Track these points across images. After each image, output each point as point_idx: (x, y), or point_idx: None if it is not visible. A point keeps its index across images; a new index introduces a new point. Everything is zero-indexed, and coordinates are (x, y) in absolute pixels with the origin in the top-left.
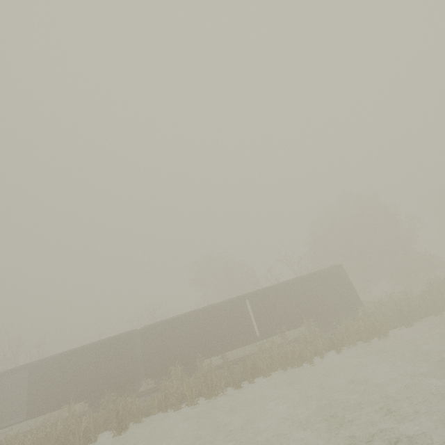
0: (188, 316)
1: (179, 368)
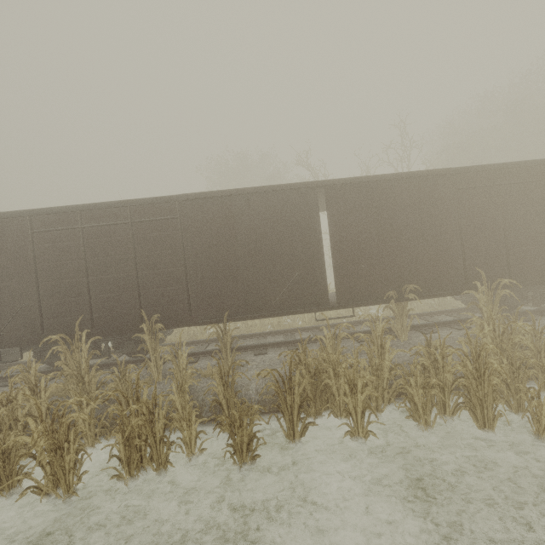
0: (134, 207)
1: (84, 342)
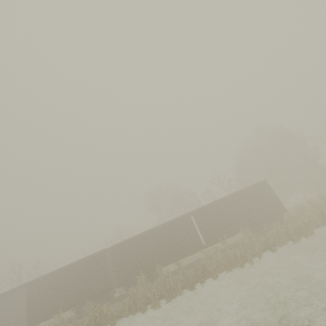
0: (146, 234)
1: (143, 277)
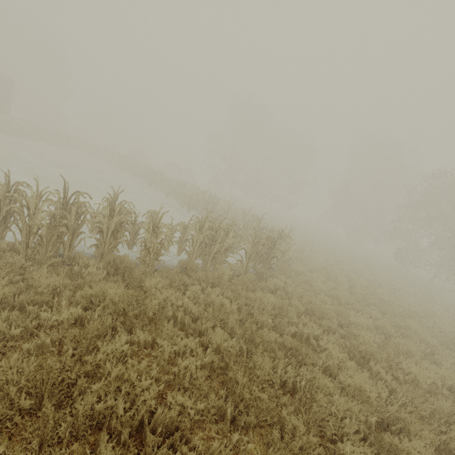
0: None
1: None
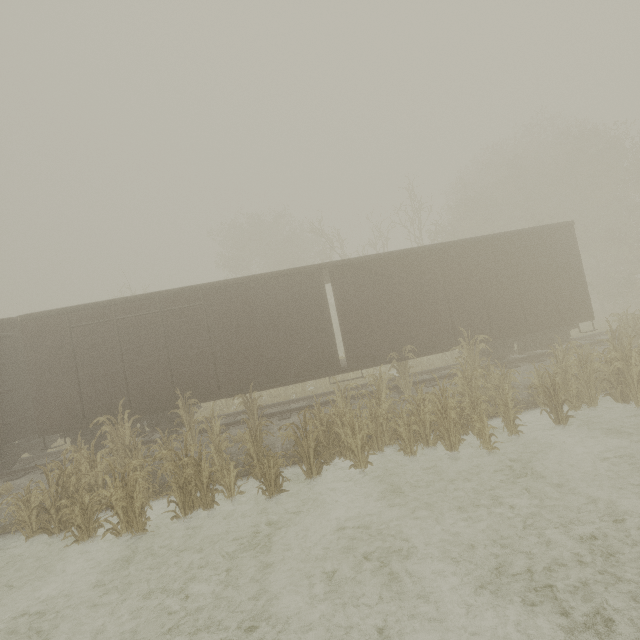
0: (163, 298)
1: (127, 421)
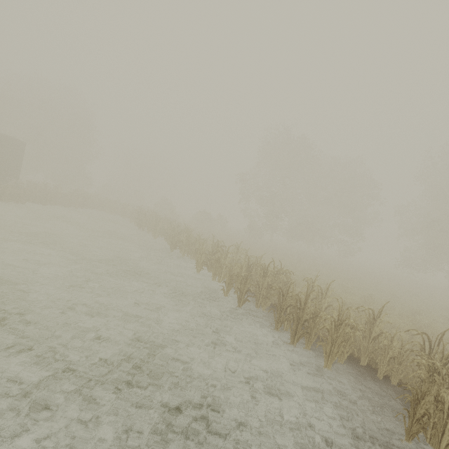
0: None
1: None
